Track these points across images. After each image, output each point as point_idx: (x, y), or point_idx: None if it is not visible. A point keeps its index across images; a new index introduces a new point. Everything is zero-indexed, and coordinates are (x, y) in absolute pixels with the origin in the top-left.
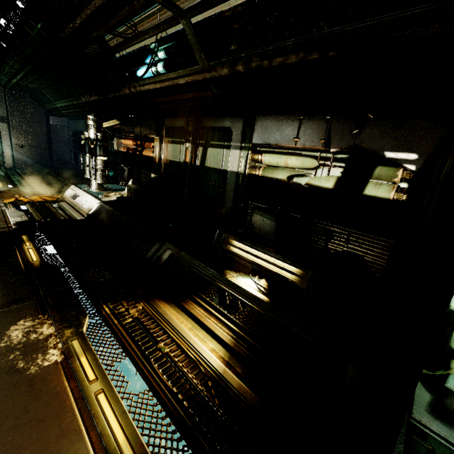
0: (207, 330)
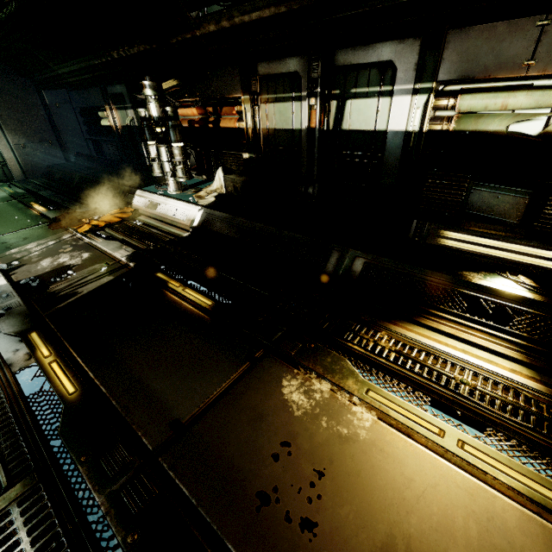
0: (483, 349)
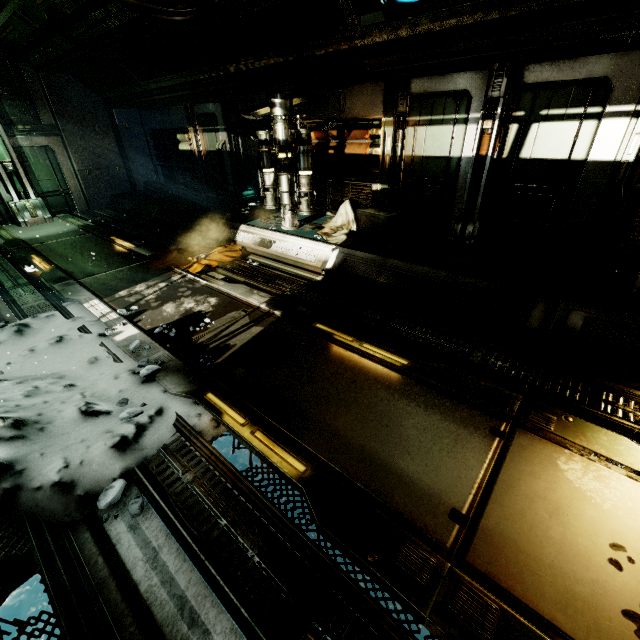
0: None
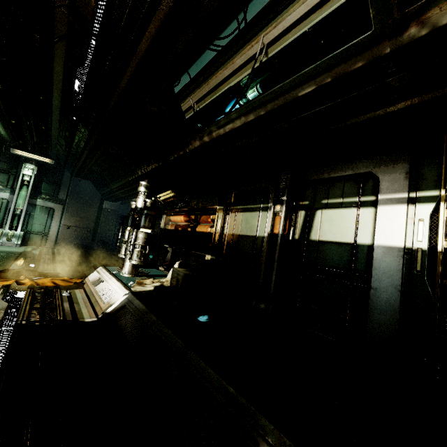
0: None
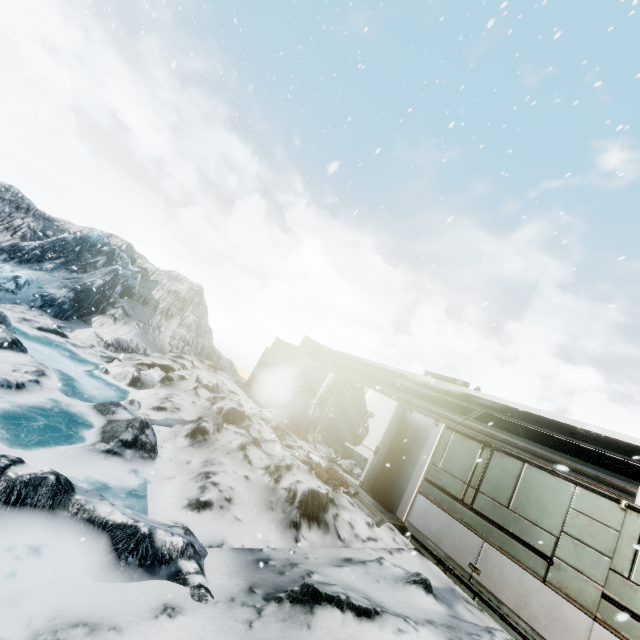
0: None
